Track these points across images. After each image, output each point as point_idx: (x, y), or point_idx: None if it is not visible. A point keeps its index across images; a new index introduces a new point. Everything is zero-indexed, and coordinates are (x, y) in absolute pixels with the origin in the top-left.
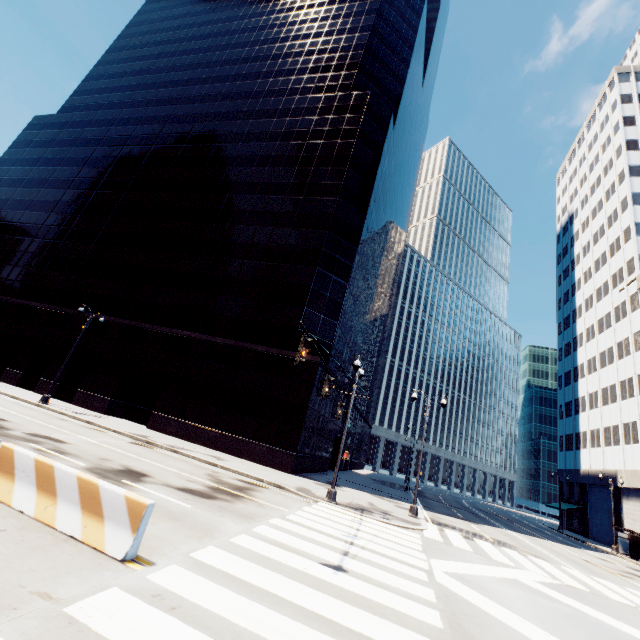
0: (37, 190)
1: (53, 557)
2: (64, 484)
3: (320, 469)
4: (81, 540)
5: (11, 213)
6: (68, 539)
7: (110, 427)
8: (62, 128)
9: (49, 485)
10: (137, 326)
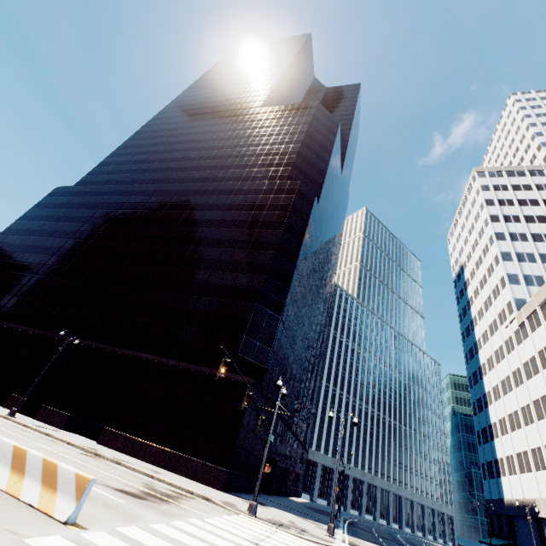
0: (46, 238)
1: (17, 514)
2: (32, 464)
3: (252, 490)
4: (37, 507)
5: (21, 255)
6: (28, 506)
7: (65, 439)
8: (75, 196)
9: (21, 465)
10: (105, 348)
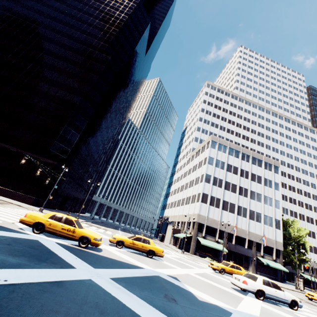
0: None
1: None
2: None
3: (51, 207)
4: None
5: None
6: None
7: None
8: None
9: None
10: None
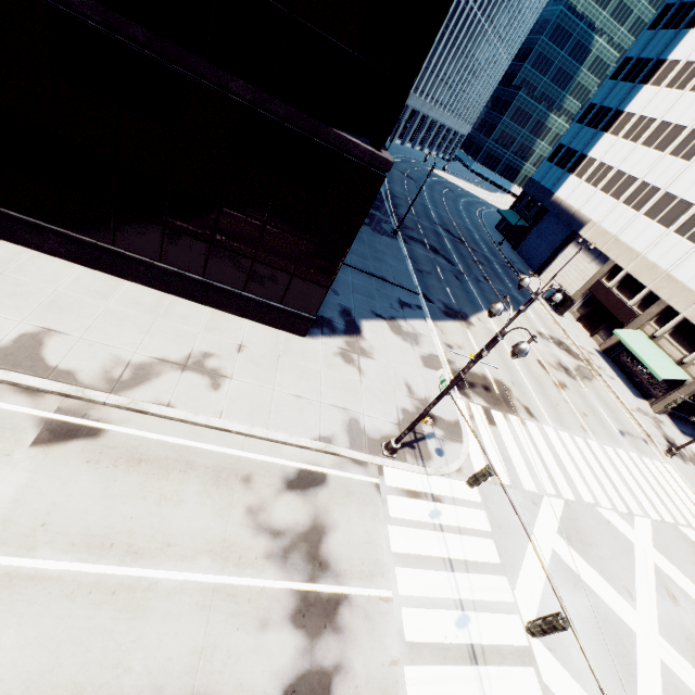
0: None
1: None
2: None
3: None
4: None
5: None
6: None
7: None
8: None
9: None
10: None
